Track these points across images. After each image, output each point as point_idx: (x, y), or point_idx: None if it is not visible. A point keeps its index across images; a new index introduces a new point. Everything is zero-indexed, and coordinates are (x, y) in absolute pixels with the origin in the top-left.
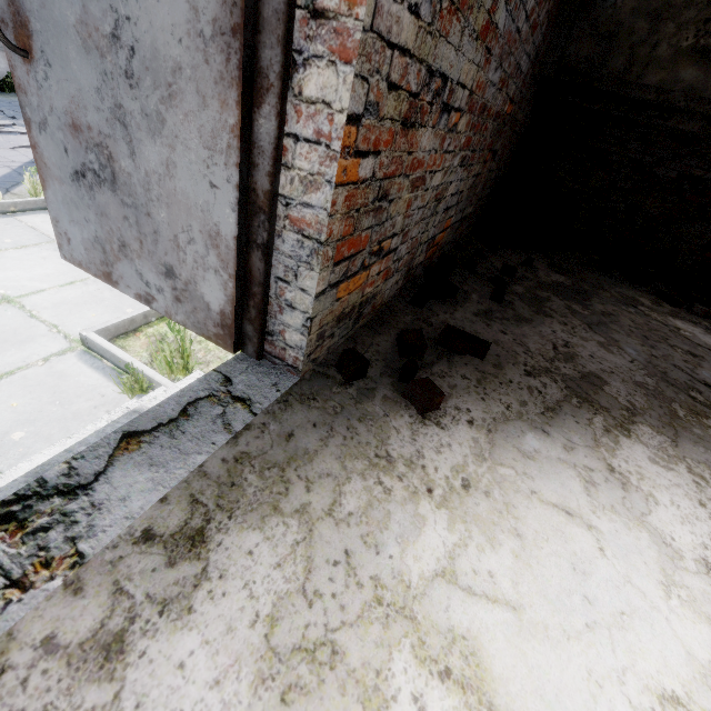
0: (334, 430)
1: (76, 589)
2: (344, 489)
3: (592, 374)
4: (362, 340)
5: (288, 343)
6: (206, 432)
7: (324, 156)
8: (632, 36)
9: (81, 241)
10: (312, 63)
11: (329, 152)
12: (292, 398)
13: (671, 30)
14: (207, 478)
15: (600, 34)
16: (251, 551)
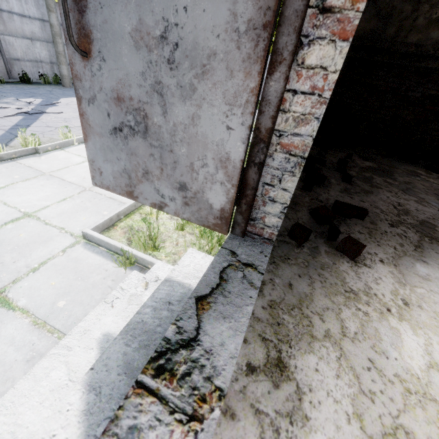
0: (312, 277)
1: (231, 415)
2: (342, 316)
3: (425, 221)
4: (291, 216)
5: (266, 224)
6: (242, 290)
7: (316, 102)
8: (401, 14)
9: (111, 173)
10: (315, 43)
11: (320, 99)
12: (276, 259)
13: (426, 9)
14: (261, 321)
15: (381, 15)
16: (316, 369)
